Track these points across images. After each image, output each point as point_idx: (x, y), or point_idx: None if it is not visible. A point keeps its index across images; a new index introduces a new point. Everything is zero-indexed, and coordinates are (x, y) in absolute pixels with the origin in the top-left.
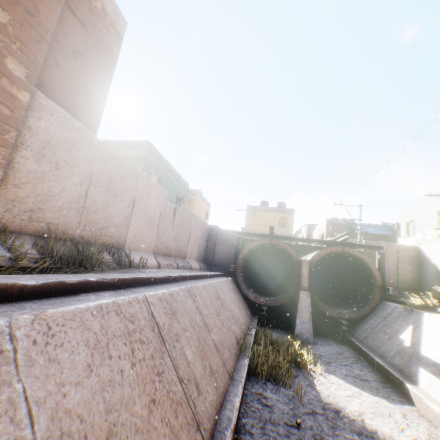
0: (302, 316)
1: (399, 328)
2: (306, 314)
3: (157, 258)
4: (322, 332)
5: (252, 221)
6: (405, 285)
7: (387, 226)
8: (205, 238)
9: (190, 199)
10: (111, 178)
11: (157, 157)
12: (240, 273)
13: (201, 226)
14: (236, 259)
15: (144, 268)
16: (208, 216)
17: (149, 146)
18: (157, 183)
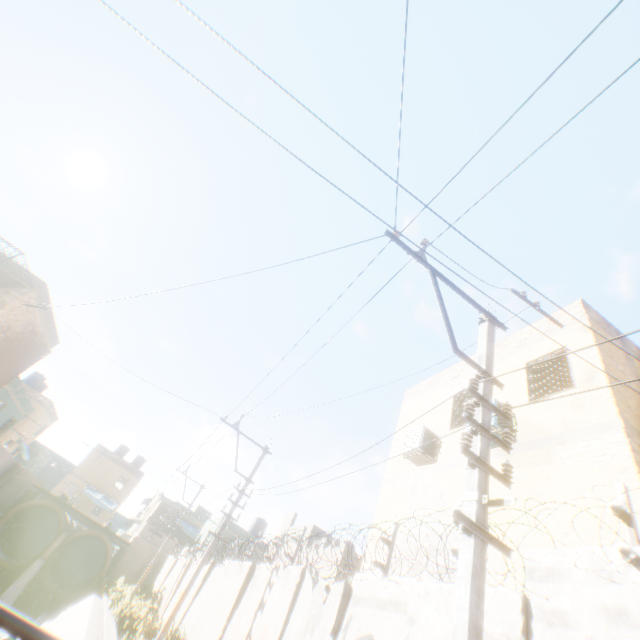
0: (22, 580)
1: (75, 602)
2: (27, 579)
3: None
4: (31, 606)
5: (91, 465)
6: None
7: None
8: (2, 473)
9: (36, 406)
10: None
11: (19, 390)
12: (3, 524)
13: (8, 461)
14: (13, 509)
15: None
16: (44, 431)
17: (19, 383)
18: (1, 408)
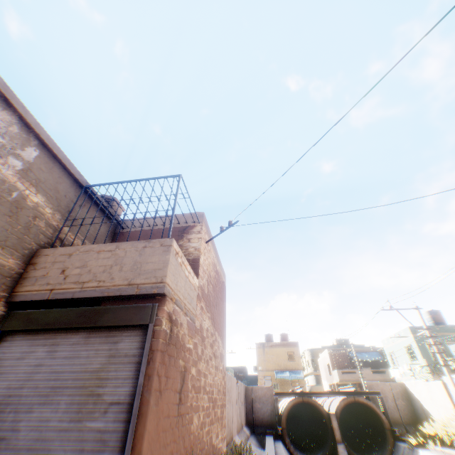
0: None
1: None
2: None
3: (240, 437)
4: None
5: (263, 359)
6: (407, 419)
7: (377, 350)
8: (245, 399)
9: None
10: (229, 391)
11: None
12: (286, 434)
13: (243, 389)
14: (280, 419)
15: (242, 450)
16: None
17: None
18: None
